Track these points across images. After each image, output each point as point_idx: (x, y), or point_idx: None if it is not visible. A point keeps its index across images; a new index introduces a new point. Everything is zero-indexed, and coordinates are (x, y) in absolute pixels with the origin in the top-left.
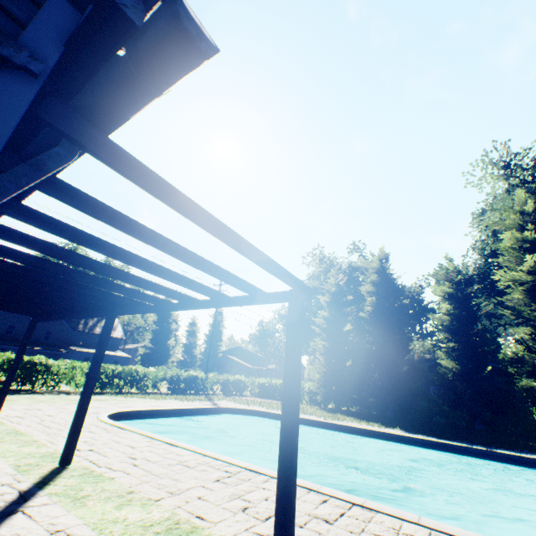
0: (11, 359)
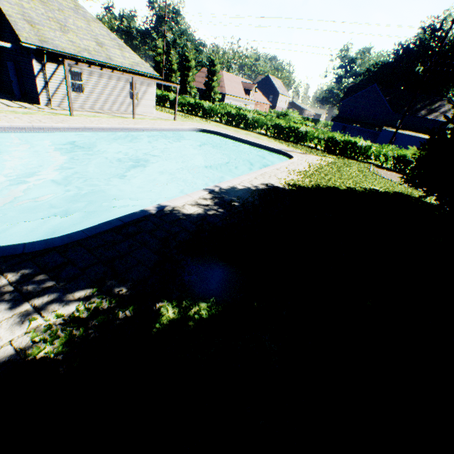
0: (240, 113)
